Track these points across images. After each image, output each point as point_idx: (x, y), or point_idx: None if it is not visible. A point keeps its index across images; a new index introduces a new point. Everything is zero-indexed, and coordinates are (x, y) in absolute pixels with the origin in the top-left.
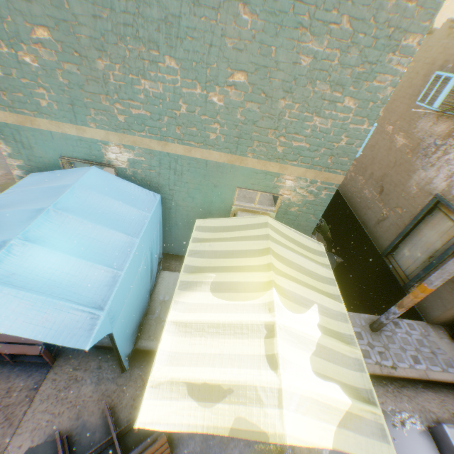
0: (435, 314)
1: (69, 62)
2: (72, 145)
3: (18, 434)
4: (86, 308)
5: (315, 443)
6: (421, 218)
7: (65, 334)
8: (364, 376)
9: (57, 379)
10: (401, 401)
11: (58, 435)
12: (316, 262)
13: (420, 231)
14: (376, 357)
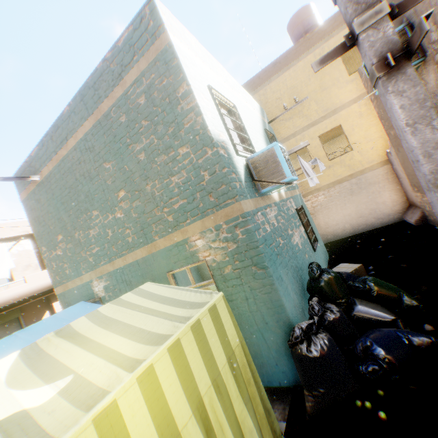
0: None
1: (69, 243)
2: (82, 292)
3: None
4: None
5: None
6: None
7: None
8: None
9: None
10: None
11: None
12: (162, 316)
13: None
14: None
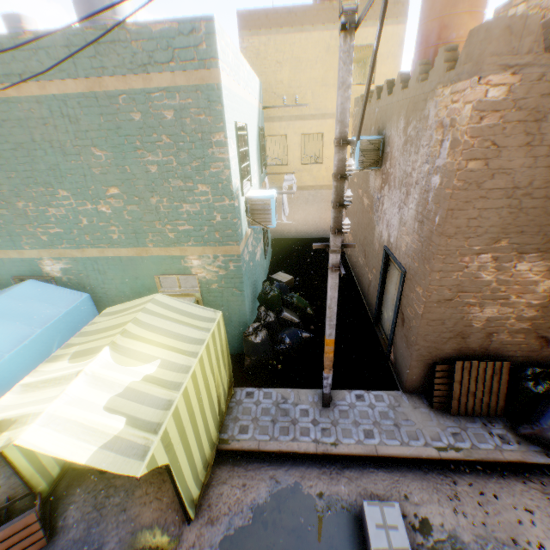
0: (404, 378)
1: (2, 208)
2: (19, 266)
3: None
4: None
5: (62, 455)
6: (384, 273)
7: None
8: (167, 413)
9: None
10: (337, 483)
11: None
12: (191, 327)
13: (387, 288)
14: (317, 434)
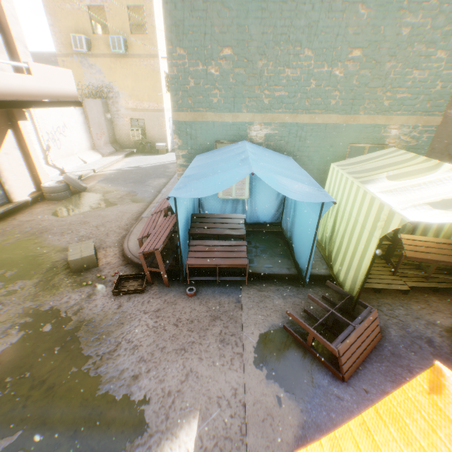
0: None
1: (239, 67)
2: (226, 130)
3: (245, 327)
4: (315, 188)
5: None
6: None
7: (312, 198)
8: None
9: (251, 297)
10: None
11: (290, 312)
12: None
13: None
14: None
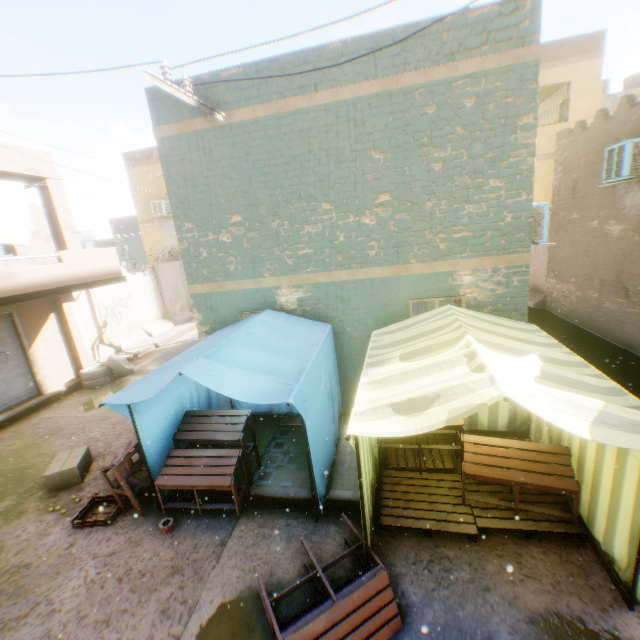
0: None
1: (252, 230)
2: (250, 299)
3: (207, 588)
4: (283, 381)
5: (556, 424)
6: None
7: (268, 398)
8: (627, 398)
9: (243, 535)
10: None
11: (255, 567)
12: (525, 332)
13: None
14: None
